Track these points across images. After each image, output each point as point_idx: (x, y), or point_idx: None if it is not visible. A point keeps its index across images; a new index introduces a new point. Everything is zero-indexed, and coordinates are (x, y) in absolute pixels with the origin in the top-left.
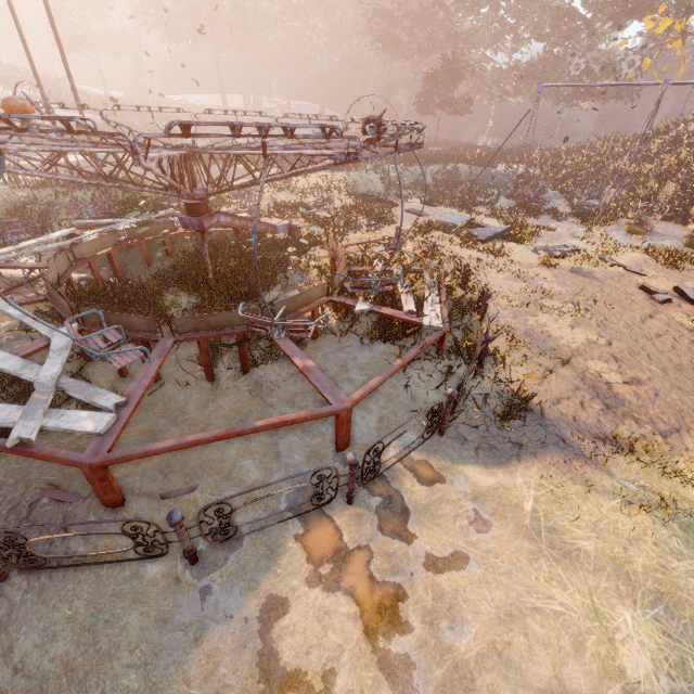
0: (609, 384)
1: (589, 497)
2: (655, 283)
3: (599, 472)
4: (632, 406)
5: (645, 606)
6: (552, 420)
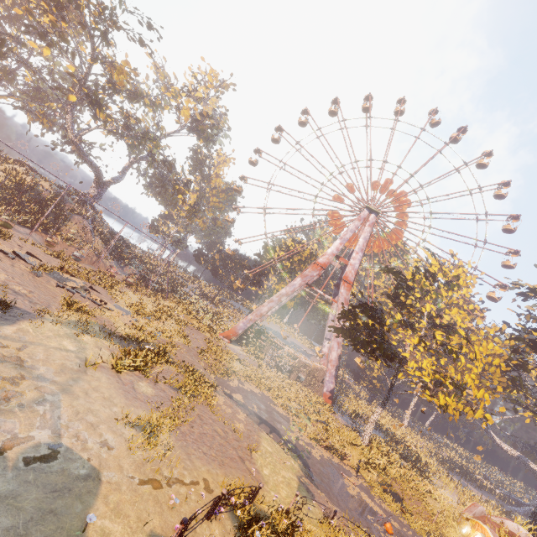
0: (25, 294)
1: (44, 325)
2: (3, 248)
3: (42, 319)
4: (36, 300)
5: (67, 340)
6: (20, 307)
